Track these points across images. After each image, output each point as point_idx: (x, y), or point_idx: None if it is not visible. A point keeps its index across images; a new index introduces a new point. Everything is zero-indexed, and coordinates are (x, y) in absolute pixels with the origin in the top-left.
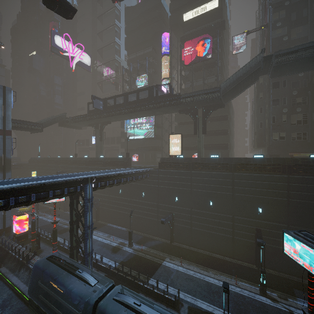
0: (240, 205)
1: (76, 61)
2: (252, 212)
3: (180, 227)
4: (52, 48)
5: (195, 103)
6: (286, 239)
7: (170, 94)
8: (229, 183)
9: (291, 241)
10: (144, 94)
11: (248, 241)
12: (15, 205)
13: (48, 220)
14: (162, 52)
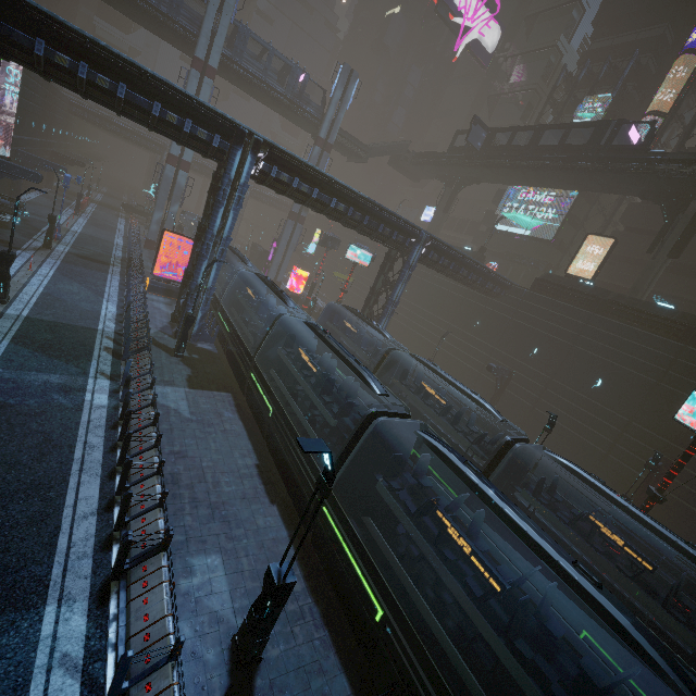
0: (658, 408)
1: (470, 38)
2: (677, 430)
3: (514, 400)
4: (439, 5)
5: (691, 182)
6: (690, 399)
7: (639, 148)
8: (663, 361)
9: (695, 399)
10: (582, 142)
11: (634, 472)
12: (349, 219)
13: (318, 302)
14: (688, 42)
